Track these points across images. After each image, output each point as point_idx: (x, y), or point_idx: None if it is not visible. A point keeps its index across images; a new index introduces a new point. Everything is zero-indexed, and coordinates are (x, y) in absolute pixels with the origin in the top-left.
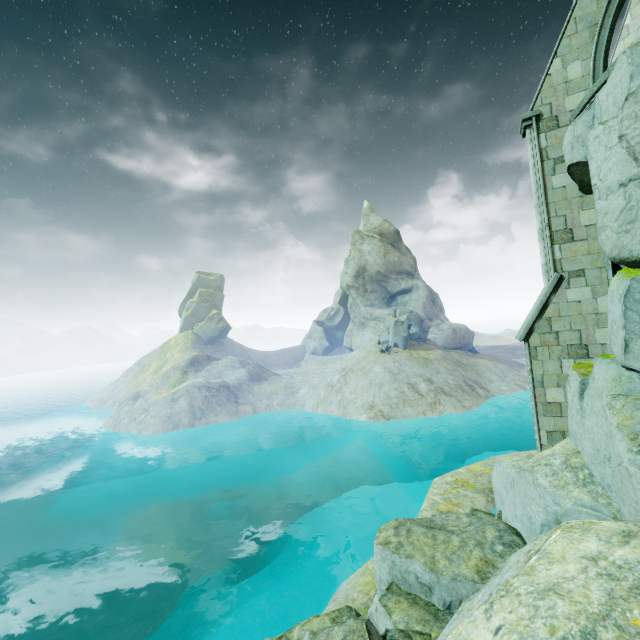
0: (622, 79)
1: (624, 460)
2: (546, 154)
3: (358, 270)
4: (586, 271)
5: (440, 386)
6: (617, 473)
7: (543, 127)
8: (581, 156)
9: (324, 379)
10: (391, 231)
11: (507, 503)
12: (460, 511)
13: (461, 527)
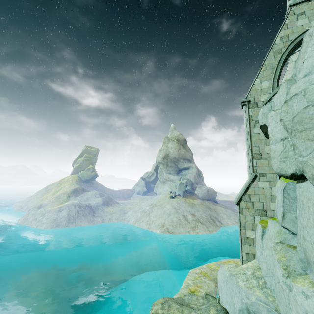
0: (283, 93)
1: (280, 281)
2: (251, 118)
3: (165, 155)
4: (267, 174)
5: (198, 218)
6: (277, 286)
7: (250, 106)
8: (266, 122)
9: (141, 208)
10: (182, 139)
11: (223, 293)
12: (201, 291)
13: (198, 305)
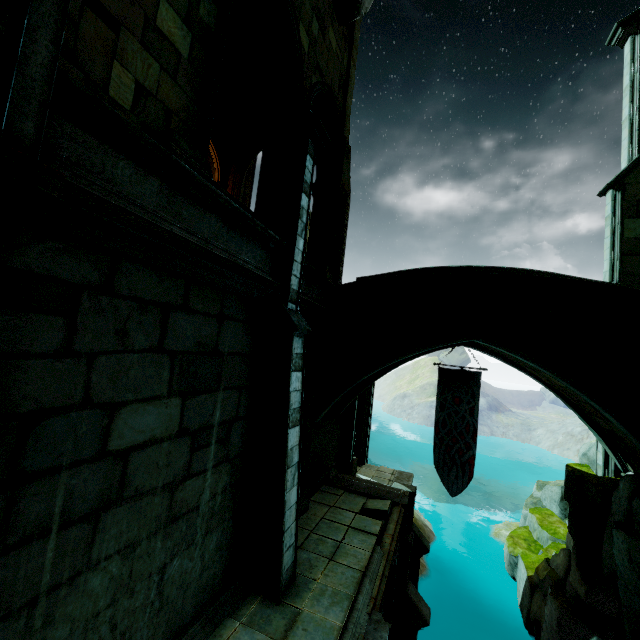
0: None
1: None
2: None
3: None
4: None
5: None
6: None
7: None
8: None
9: (564, 427)
10: None
11: None
12: None
13: None
